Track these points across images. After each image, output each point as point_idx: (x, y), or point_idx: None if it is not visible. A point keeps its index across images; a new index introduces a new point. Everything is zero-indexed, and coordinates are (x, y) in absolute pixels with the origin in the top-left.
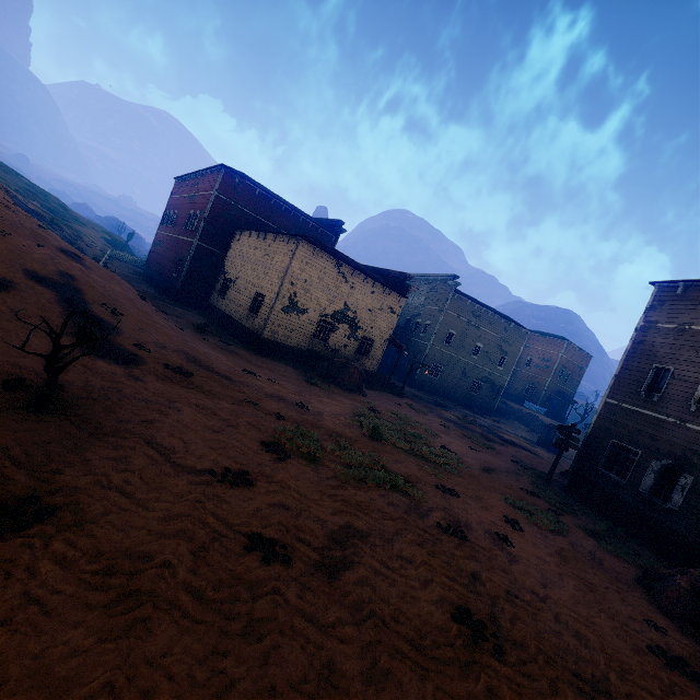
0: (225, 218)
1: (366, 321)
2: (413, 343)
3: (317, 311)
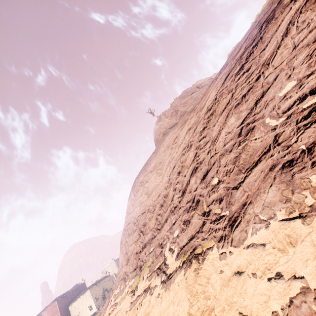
0: (63, 308)
1: (108, 286)
2: None
3: (100, 295)
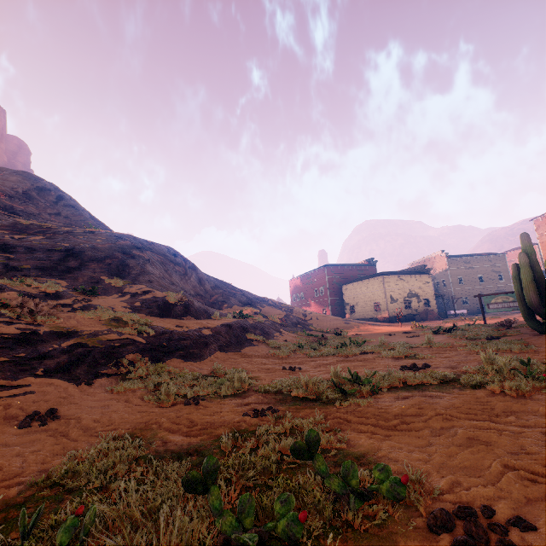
0: (334, 284)
1: (420, 292)
2: (442, 293)
3: (401, 297)
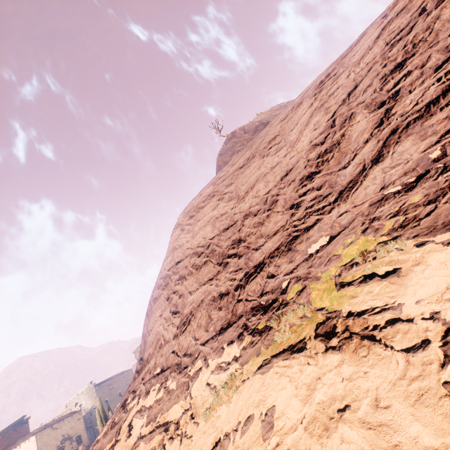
0: None
1: (73, 431)
2: (95, 420)
3: (55, 448)
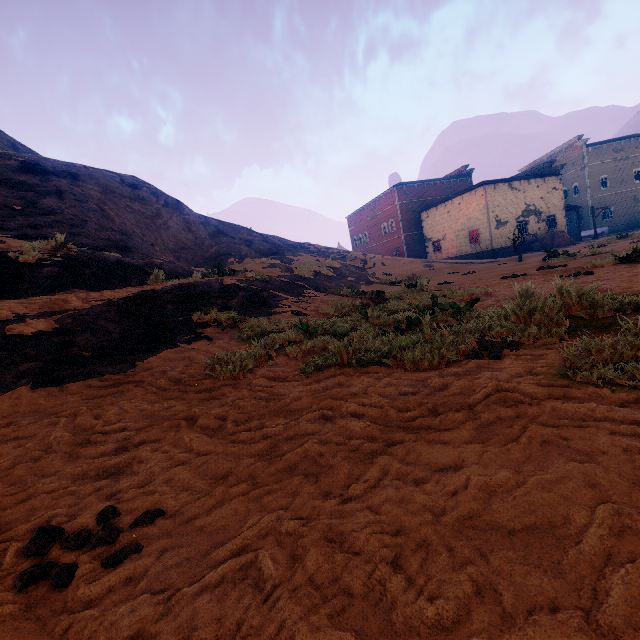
0: (408, 212)
1: (543, 206)
2: None
3: (512, 218)
